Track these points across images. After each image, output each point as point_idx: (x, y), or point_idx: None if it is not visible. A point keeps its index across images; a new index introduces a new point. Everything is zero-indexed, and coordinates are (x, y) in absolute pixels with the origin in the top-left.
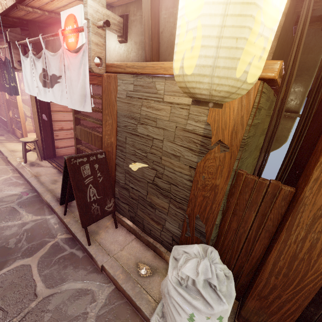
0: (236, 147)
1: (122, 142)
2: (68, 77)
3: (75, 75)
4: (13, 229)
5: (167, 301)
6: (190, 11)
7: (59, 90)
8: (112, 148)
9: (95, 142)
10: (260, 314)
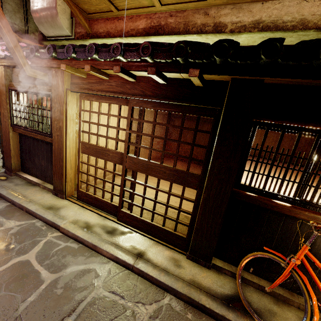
0: None
1: None
2: None
3: None
4: None
5: None
6: None
7: None
8: None
9: None
10: (7, 160)
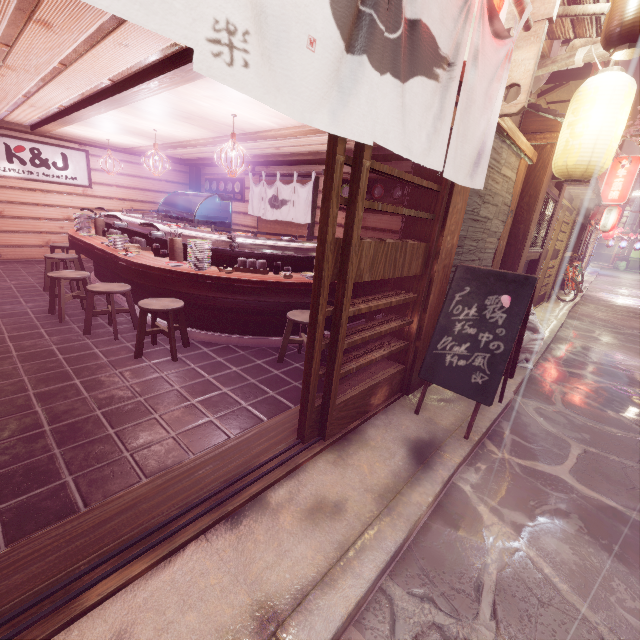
0: (514, 211)
1: (462, 238)
2: (467, 85)
3: (481, 91)
4: (550, 546)
5: (535, 338)
6: (615, 138)
7: (426, 109)
8: (451, 256)
9: (411, 264)
10: None
